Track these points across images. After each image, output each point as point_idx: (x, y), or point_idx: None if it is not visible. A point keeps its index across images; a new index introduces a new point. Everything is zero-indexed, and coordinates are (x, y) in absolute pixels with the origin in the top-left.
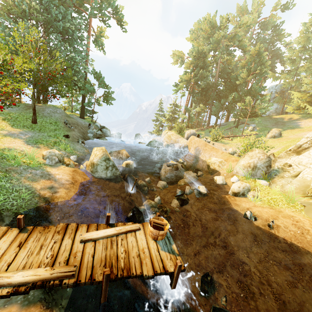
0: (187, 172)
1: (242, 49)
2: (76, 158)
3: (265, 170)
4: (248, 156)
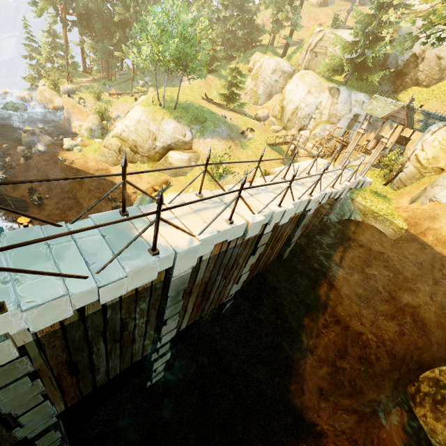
0: (42, 137)
1: None
2: None
3: (101, 131)
4: (87, 121)
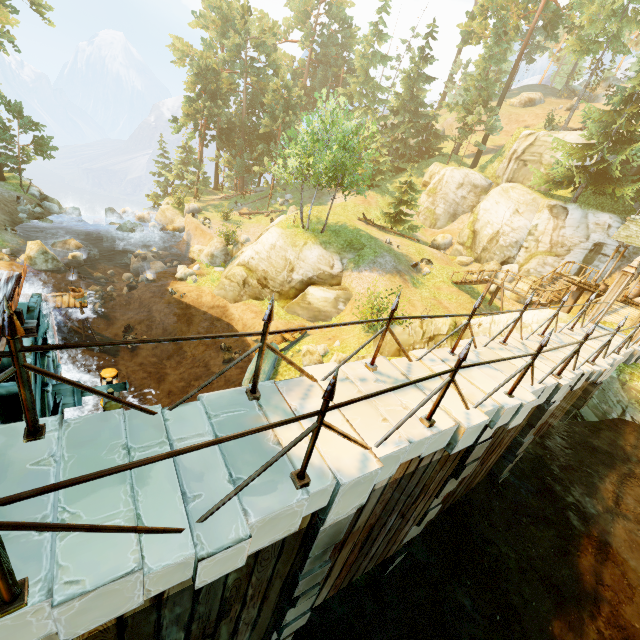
0: (153, 263)
1: (274, 71)
2: (9, 251)
3: (224, 258)
4: (209, 245)
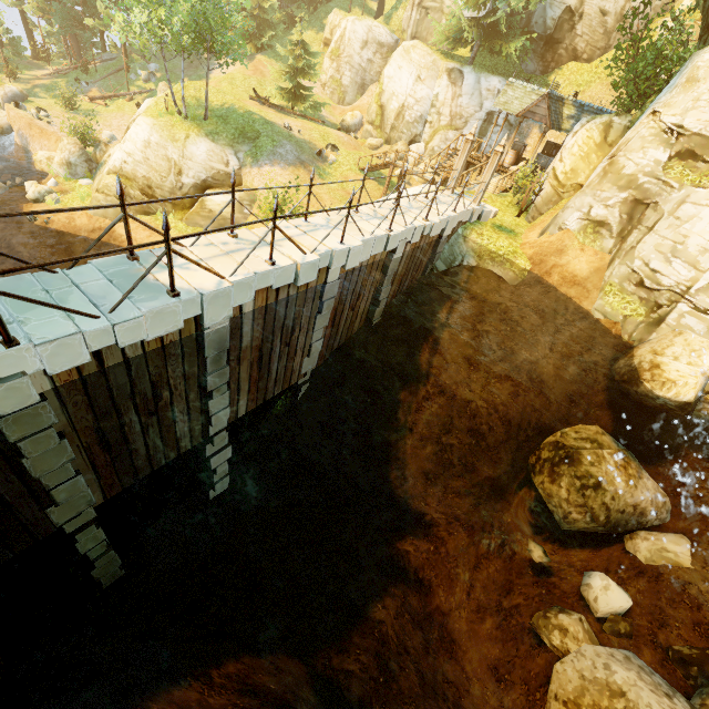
0: None
1: None
2: None
3: (88, 166)
4: (60, 150)
